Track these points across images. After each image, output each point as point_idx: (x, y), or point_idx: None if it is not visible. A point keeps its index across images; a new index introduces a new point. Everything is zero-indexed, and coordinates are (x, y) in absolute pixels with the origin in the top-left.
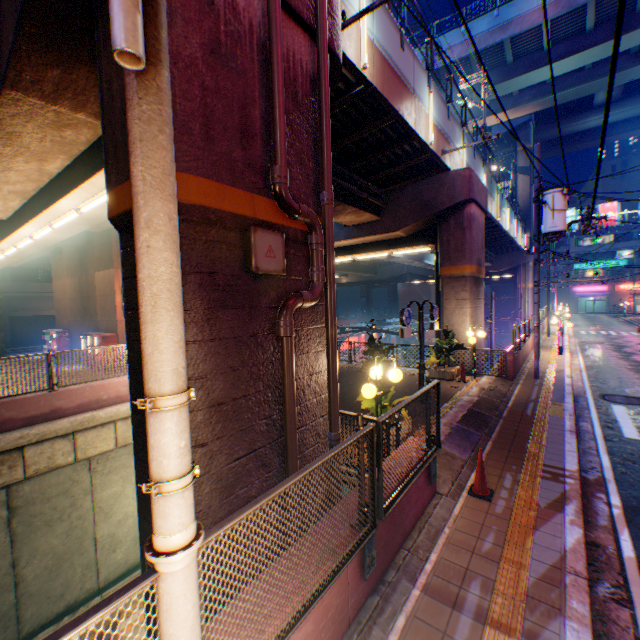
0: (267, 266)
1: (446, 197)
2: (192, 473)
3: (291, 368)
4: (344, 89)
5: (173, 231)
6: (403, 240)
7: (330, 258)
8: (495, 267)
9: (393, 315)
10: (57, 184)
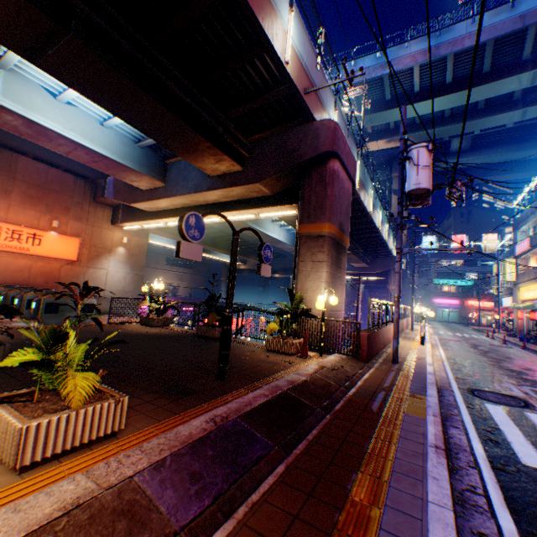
0: None
1: (310, 147)
2: None
3: None
4: None
5: None
6: (268, 199)
7: None
8: (371, 268)
9: None
10: None
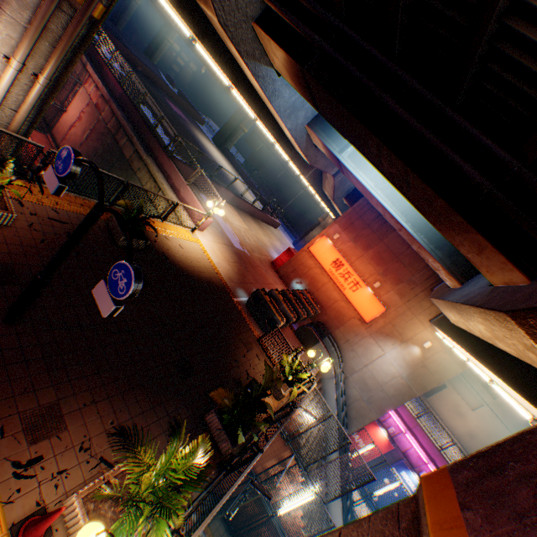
0: None
1: None
2: None
3: None
4: None
5: None
6: None
7: None
8: None
9: None
10: None
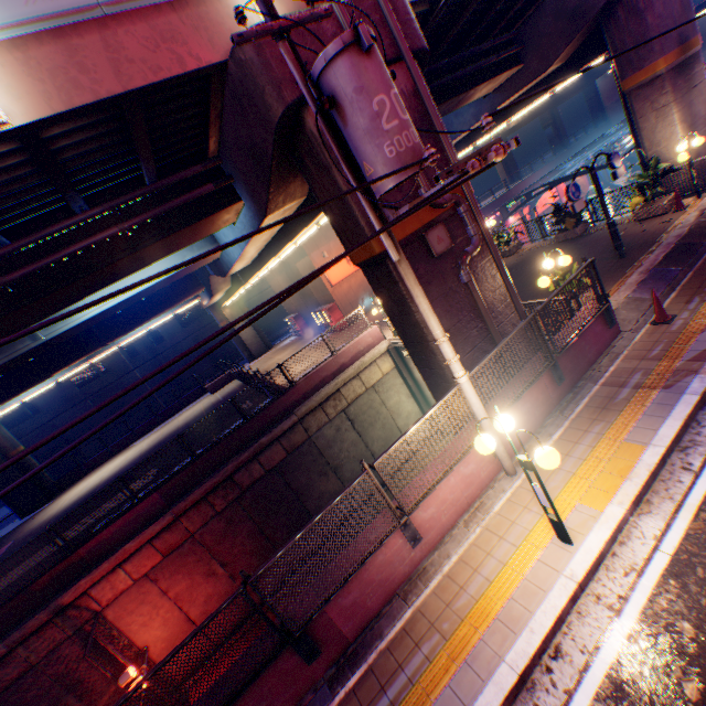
0: (441, 249)
1: None
2: (457, 357)
3: (478, 297)
4: (428, 7)
5: (423, 294)
6: (561, 70)
7: (477, 214)
8: None
9: (599, 130)
10: (280, 237)
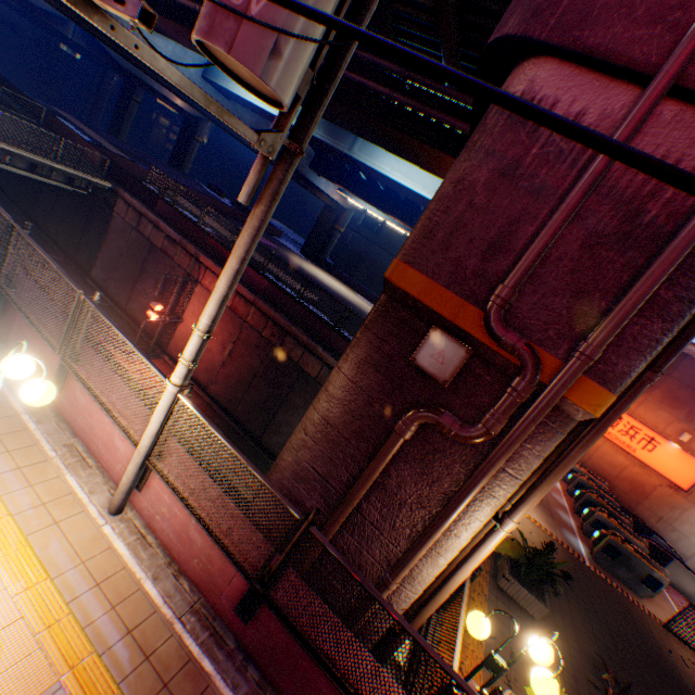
0: (426, 364)
1: None
2: (189, 363)
3: (379, 457)
4: None
5: (231, 270)
6: None
7: (524, 416)
8: None
9: None
10: None
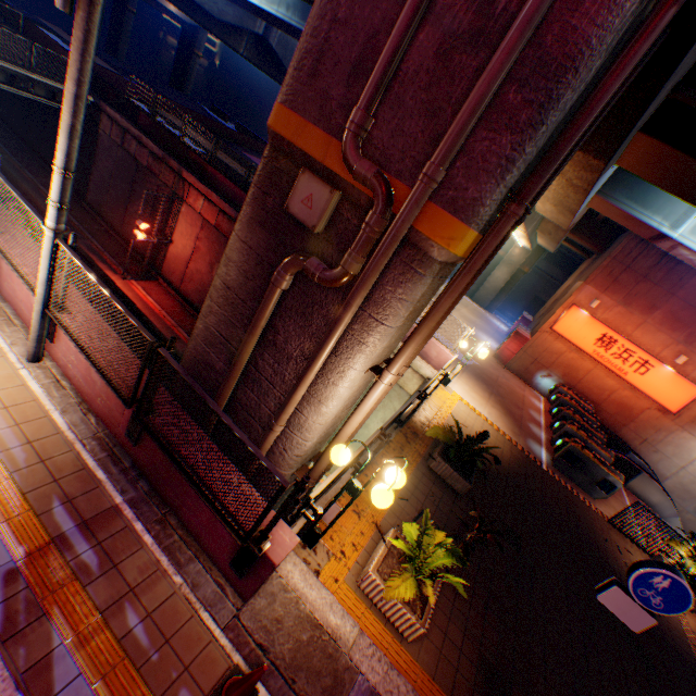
0: (298, 212)
1: None
2: (57, 205)
3: (260, 309)
4: None
5: (69, 95)
6: None
7: (376, 252)
8: None
9: None
10: None
